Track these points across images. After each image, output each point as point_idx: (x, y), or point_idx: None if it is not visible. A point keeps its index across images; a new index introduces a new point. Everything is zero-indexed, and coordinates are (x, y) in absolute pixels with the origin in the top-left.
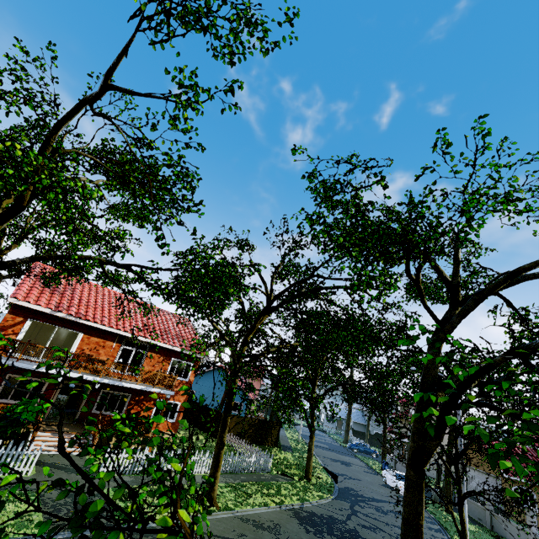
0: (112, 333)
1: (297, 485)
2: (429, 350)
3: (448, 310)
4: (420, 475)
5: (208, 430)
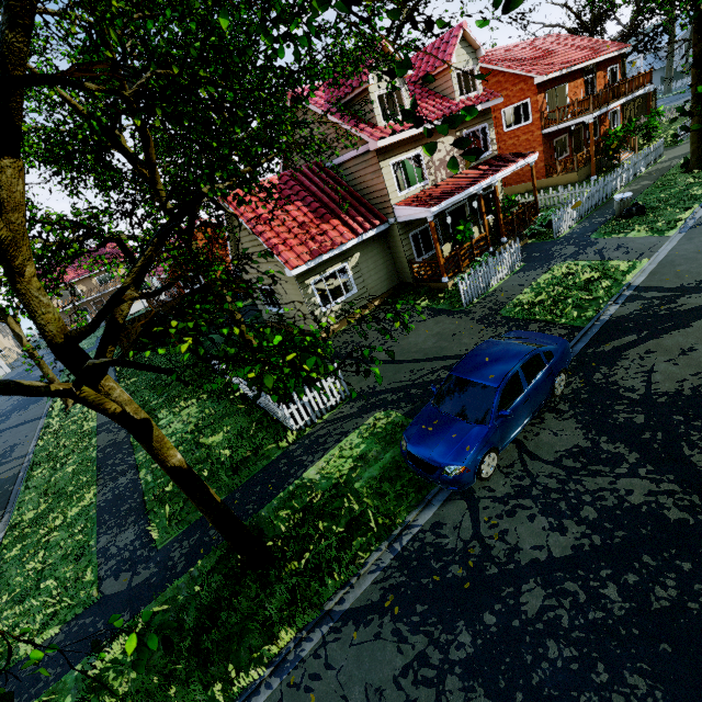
0: (577, 72)
1: None
2: None
3: None
4: None
5: None
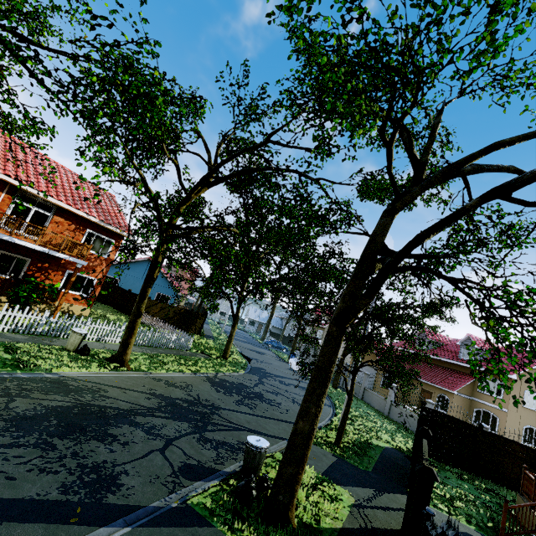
0: None
1: (214, 361)
2: (381, 219)
3: (409, 186)
4: (342, 331)
5: (130, 313)
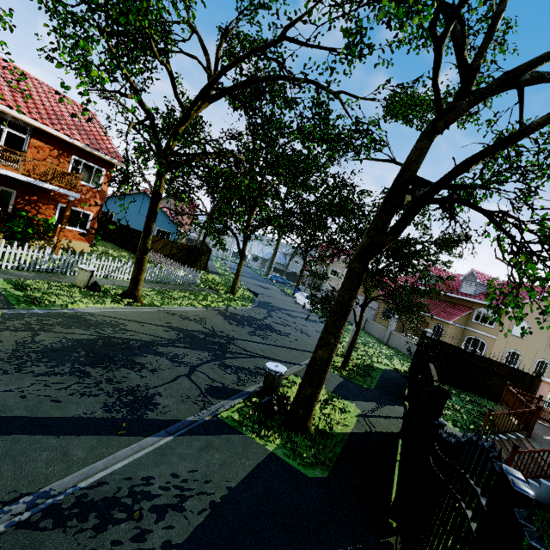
0: None
1: (223, 296)
2: (418, 142)
3: (454, 100)
4: (365, 267)
5: (132, 250)
